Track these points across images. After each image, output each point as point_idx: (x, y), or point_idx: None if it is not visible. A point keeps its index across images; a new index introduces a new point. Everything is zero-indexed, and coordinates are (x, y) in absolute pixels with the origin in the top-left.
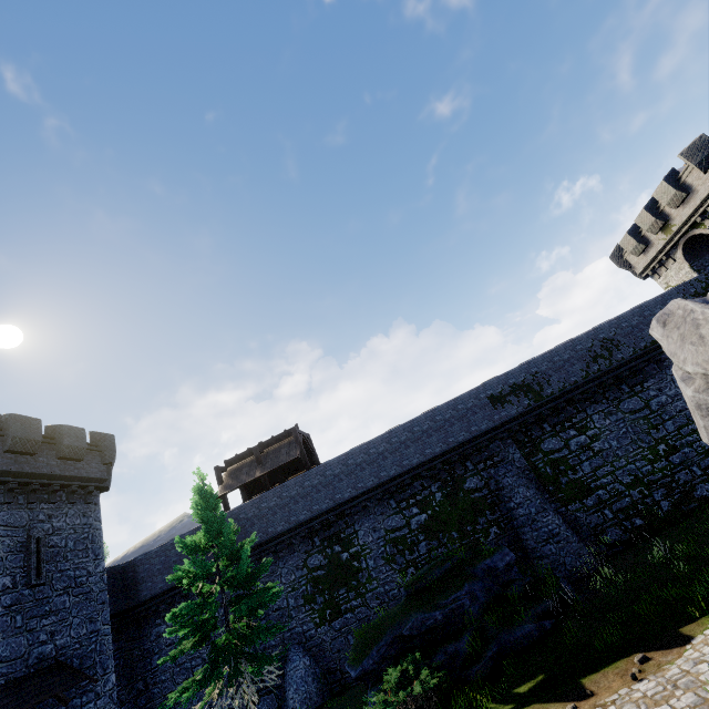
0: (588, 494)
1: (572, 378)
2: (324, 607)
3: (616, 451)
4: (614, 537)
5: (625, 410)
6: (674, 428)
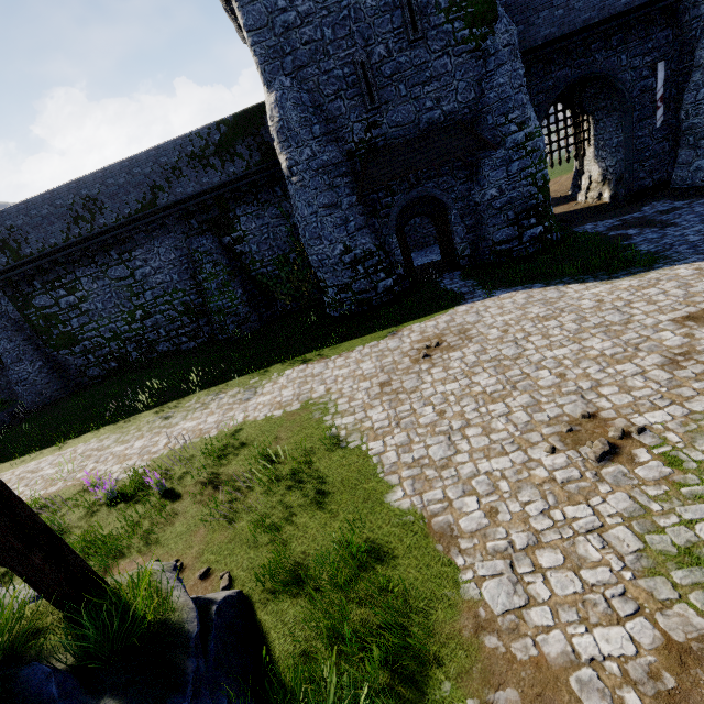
0: (76, 344)
1: (52, 239)
2: None
3: (101, 312)
4: (95, 374)
5: (112, 277)
6: (152, 298)
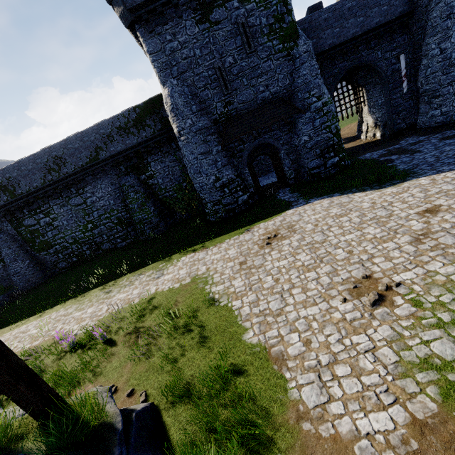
0: (51, 248)
1: (34, 184)
2: None
3: (66, 227)
4: (63, 266)
5: (72, 204)
6: (97, 215)
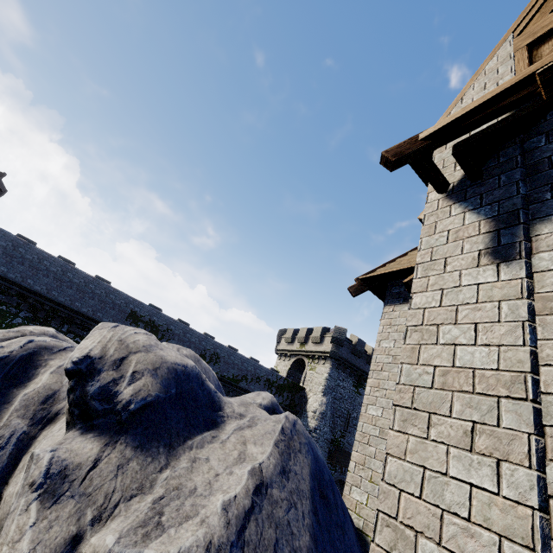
0: None
1: None
2: None
3: None
4: None
5: None
6: None
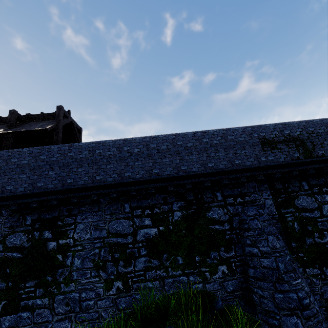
0: None
1: None
2: (0, 296)
3: None
4: None
5: None
6: None
